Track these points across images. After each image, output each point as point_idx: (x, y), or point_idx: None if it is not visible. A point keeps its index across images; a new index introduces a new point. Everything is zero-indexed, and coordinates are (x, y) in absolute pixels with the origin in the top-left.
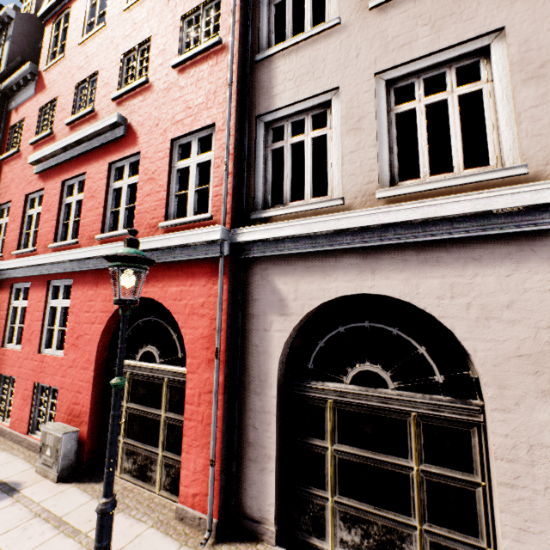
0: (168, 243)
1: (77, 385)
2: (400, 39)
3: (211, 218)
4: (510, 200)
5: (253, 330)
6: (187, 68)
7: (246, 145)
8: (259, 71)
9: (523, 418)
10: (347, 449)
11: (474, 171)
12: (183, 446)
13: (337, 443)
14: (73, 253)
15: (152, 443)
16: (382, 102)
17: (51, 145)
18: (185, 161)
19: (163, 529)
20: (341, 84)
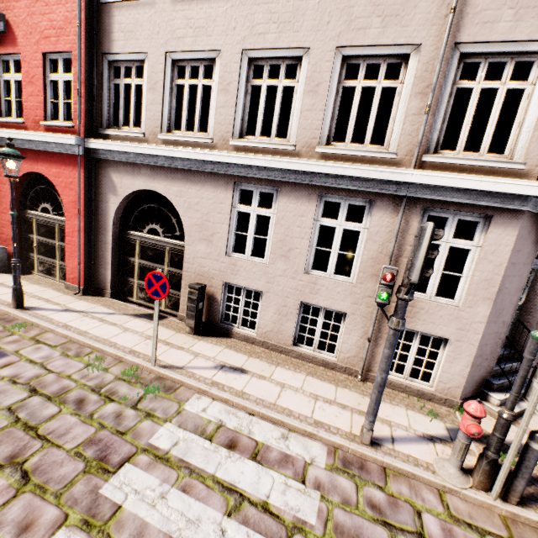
0: (46, 140)
1: (1, 223)
2: (179, 31)
3: (73, 128)
4: (197, 156)
5: (101, 201)
6: None
7: (95, 77)
8: (104, 13)
9: (194, 248)
10: (143, 262)
11: (201, 134)
12: (66, 257)
13: (140, 260)
14: None
15: (53, 257)
16: (169, 75)
17: None
18: (55, 75)
19: (57, 290)
20: (149, 51)
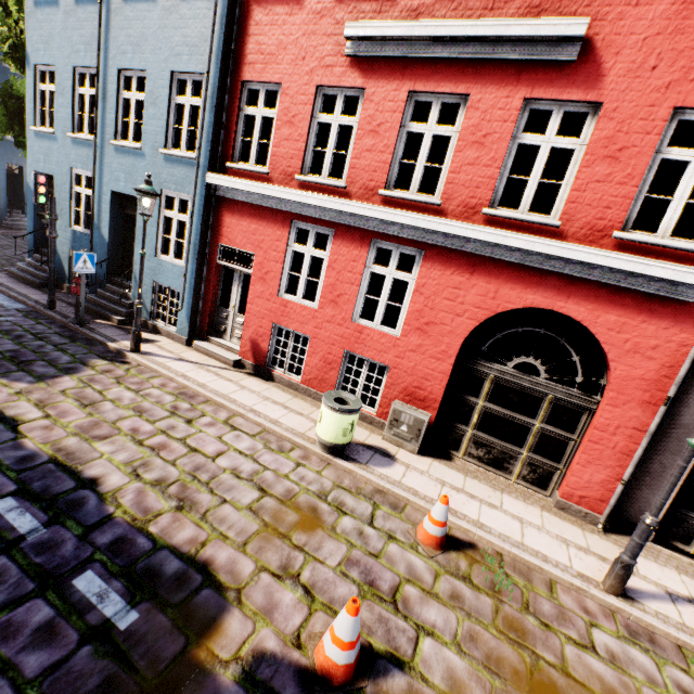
0: (644, 271)
1: (423, 372)
2: None
3: None
4: None
5: None
6: None
7: None
8: None
9: None
10: None
11: None
12: (579, 460)
13: None
14: (450, 224)
15: (516, 443)
16: None
17: (409, 21)
18: (682, 151)
19: (554, 514)
20: None
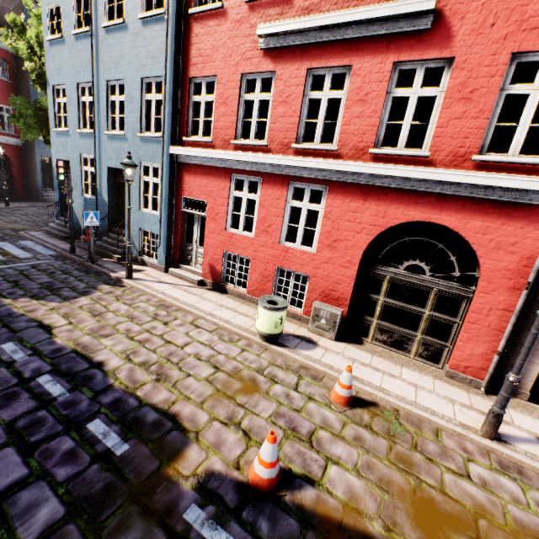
0: (498, 184)
1: (335, 278)
2: None
3: None
4: None
5: None
6: None
7: None
8: None
9: None
10: None
11: None
12: (461, 338)
13: None
14: (345, 164)
15: (411, 328)
16: None
17: (303, 18)
18: (522, 87)
19: (444, 381)
20: None
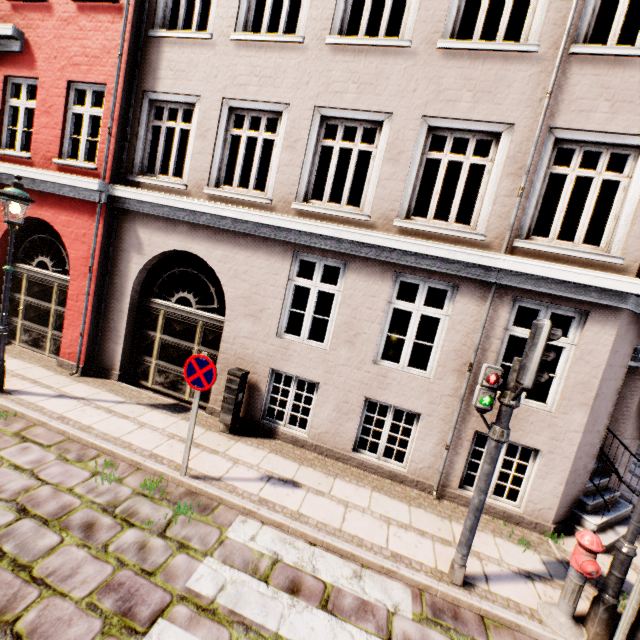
0: (59, 181)
1: None
2: (242, 78)
3: (96, 170)
4: (252, 217)
5: (120, 260)
6: (87, 10)
7: (131, 115)
8: (151, 47)
9: (236, 325)
10: (167, 337)
11: (257, 193)
12: (65, 325)
13: (162, 334)
14: None
15: (44, 324)
16: (224, 123)
17: None
18: (80, 108)
19: (47, 368)
20: (203, 95)
